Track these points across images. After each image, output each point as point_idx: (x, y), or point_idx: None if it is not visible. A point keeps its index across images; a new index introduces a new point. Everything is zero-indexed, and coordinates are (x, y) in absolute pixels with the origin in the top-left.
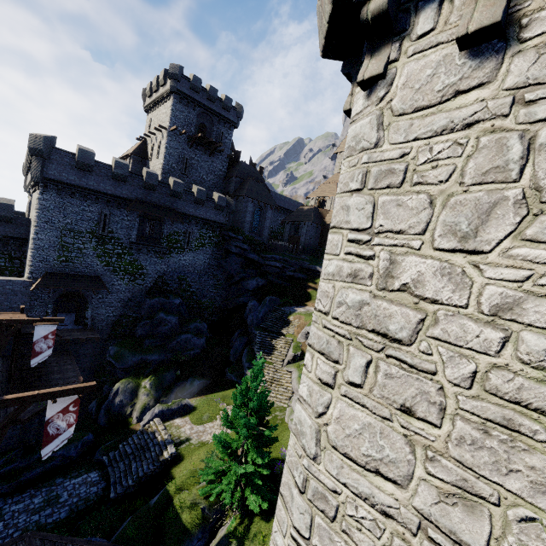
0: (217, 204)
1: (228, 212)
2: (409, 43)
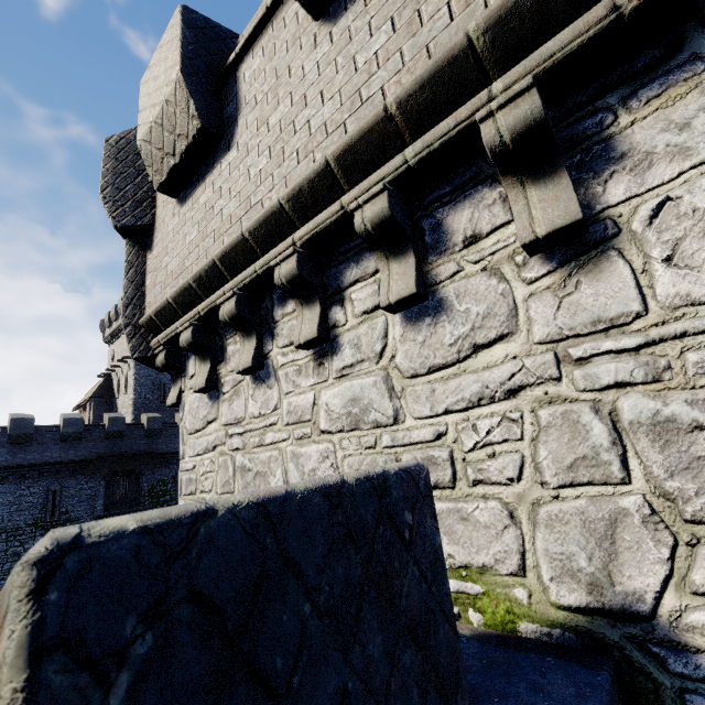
0: None
1: None
2: (188, 380)
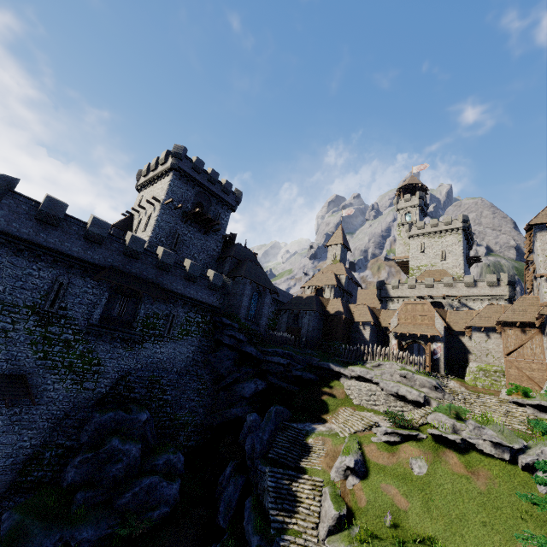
0: (212, 282)
1: (223, 293)
2: None
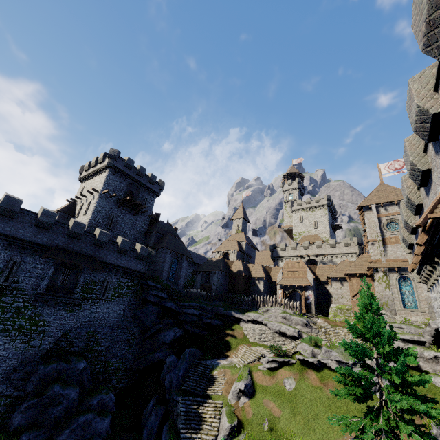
0: (140, 253)
1: (148, 261)
2: None
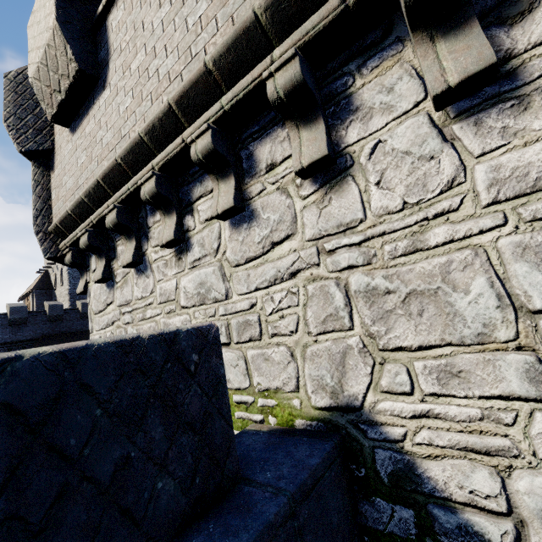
0: None
1: None
2: (91, 274)
